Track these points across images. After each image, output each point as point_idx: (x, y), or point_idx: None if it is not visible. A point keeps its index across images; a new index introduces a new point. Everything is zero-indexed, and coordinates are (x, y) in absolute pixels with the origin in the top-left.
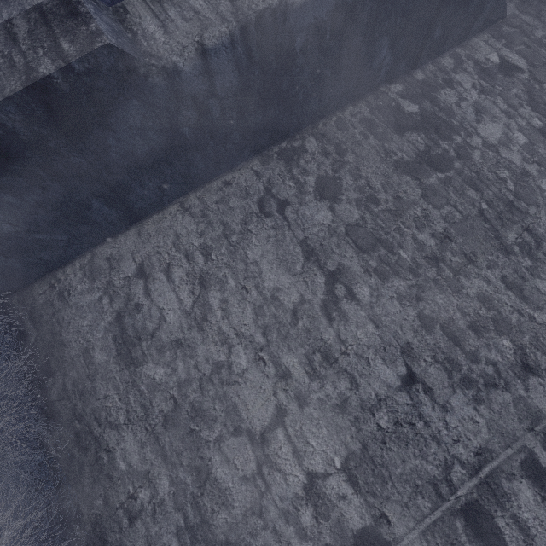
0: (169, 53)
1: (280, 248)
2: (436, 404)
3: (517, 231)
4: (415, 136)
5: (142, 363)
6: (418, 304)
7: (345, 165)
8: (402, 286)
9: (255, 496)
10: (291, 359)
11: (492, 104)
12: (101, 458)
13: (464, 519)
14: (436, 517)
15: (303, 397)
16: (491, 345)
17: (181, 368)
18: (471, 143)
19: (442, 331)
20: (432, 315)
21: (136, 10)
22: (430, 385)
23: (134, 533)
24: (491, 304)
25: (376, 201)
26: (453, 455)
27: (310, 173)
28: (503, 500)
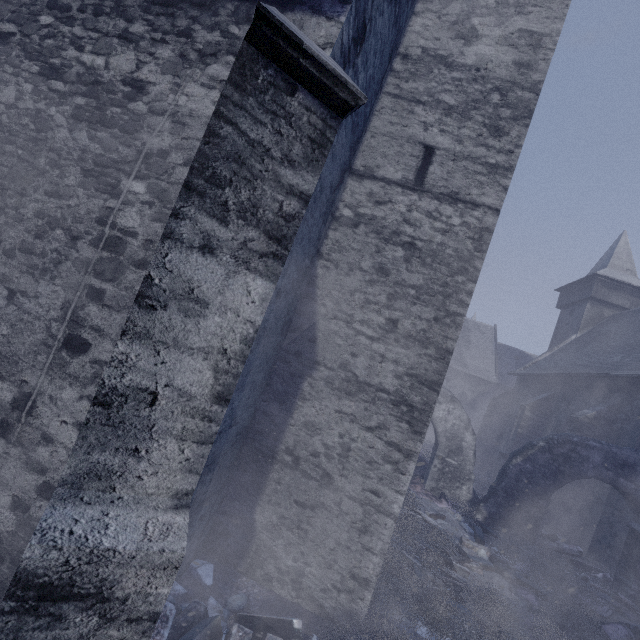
0: None
1: None
2: (31, 298)
3: (45, 156)
4: None
5: None
6: (1, 245)
7: None
8: None
9: None
10: None
11: (3, 73)
12: None
13: (66, 349)
14: (51, 359)
15: None
16: (51, 240)
17: None
18: None
19: (20, 252)
20: (11, 247)
21: None
22: (24, 289)
23: None
24: (44, 214)
25: None
26: (50, 320)
27: None
28: (83, 323)
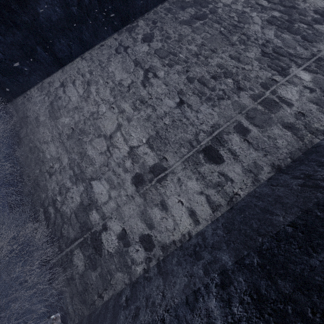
0: None
1: (124, 64)
2: (193, 111)
3: (238, 36)
4: (190, 9)
5: (60, 118)
6: (187, 73)
7: (156, 27)
8: (179, 68)
9: (105, 159)
10: (125, 105)
11: None
12: (40, 155)
13: (204, 153)
14: (190, 155)
15: (130, 118)
16: (222, 83)
17: (76, 117)
18: (217, 6)
19: (198, 82)
20: (193, 76)
21: None
22: (190, 104)
23: (51, 180)
24: (223, 67)
25: (170, 38)
26: (200, 129)
27: (139, 34)
28: (224, 143)
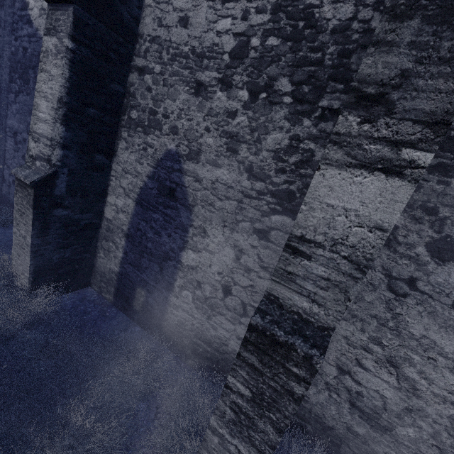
0: (337, 322)
1: (436, 318)
2: None
3: None
4: None
5: (392, 428)
6: None
7: (445, 221)
8: None
9: None
10: None
11: None
12: None
13: None
14: None
15: None
16: None
17: (424, 426)
18: None
19: None
20: None
21: (281, 294)
22: None
23: None
24: None
25: None
26: None
27: (415, 245)
28: None
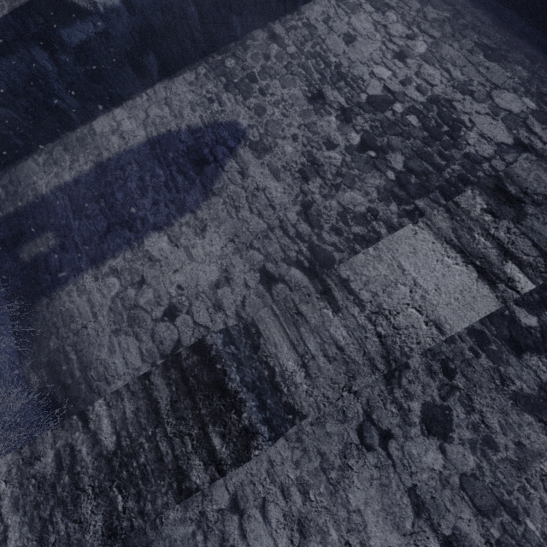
0: (314, 410)
1: (385, 495)
2: None
3: None
4: (535, 359)
5: None
6: None
7: (455, 390)
8: None
9: None
10: None
11: None
12: None
13: None
14: None
15: None
16: None
17: None
18: None
19: None
20: None
21: (269, 333)
22: None
23: None
24: None
25: (494, 446)
26: None
27: (414, 397)
28: None
